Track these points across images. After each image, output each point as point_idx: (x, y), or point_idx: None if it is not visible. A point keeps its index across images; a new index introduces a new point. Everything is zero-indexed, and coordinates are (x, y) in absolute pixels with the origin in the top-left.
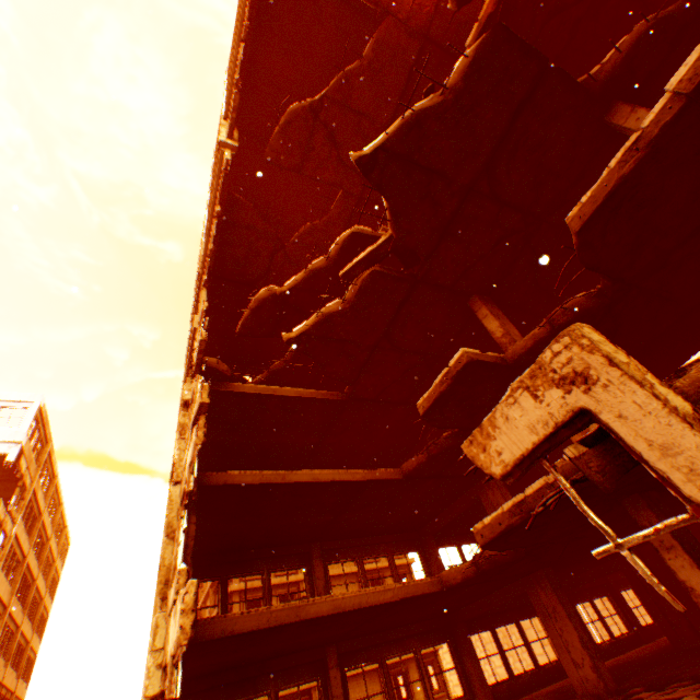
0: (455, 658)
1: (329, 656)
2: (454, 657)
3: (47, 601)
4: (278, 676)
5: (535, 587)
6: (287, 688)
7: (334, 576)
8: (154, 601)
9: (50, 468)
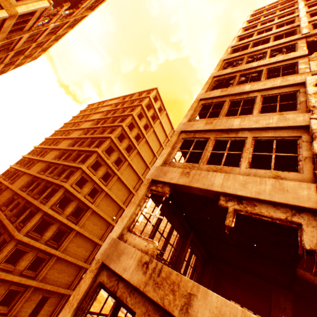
0: (200, 272)
1: (190, 234)
2: (200, 271)
3: (12, 67)
4: (178, 223)
5: (280, 294)
6: (175, 230)
7: (125, 185)
8: (173, 141)
9: (77, 21)
